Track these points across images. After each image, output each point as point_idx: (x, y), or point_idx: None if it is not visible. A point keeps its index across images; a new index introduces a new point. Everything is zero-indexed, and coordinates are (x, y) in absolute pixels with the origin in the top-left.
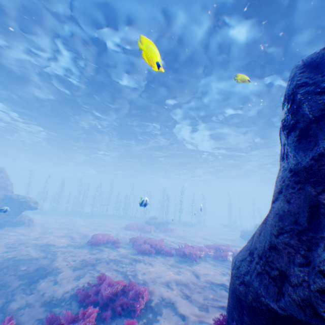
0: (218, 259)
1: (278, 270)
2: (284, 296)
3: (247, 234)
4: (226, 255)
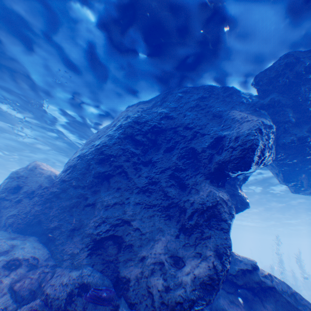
0: None
1: None
2: None
3: None
4: None
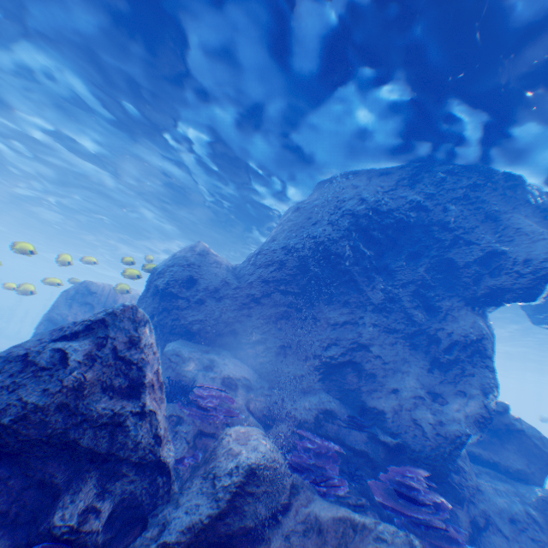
0: None
1: None
2: None
3: None
4: None
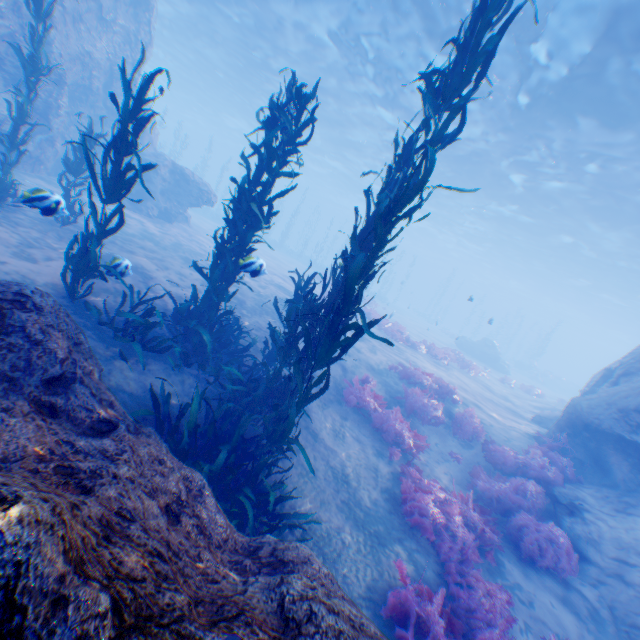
0: (464, 372)
1: (634, 421)
2: (635, 433)
3: (468, 347)
4: (473, 371)
